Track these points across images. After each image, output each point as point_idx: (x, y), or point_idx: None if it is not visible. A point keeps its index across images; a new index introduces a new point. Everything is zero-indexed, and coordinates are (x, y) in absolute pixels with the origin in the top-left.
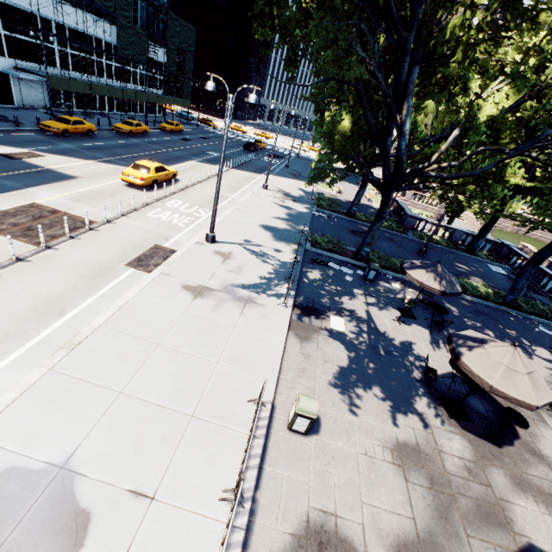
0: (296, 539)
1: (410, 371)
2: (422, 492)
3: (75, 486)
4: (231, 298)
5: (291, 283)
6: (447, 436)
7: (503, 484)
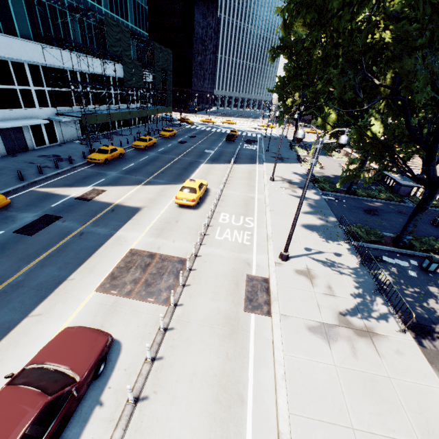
0: None
1: None
2: None
3: None
4: (355, 334)
5: (381, 296)
6: None
7: None
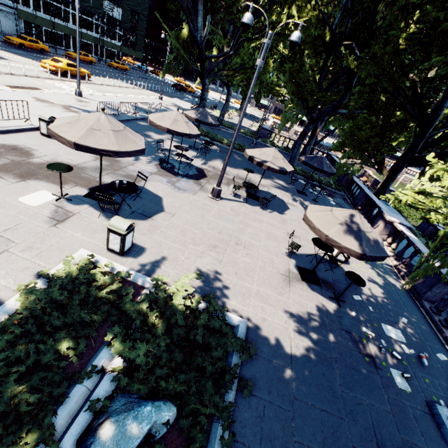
0: (3, 145)
1: (157, 153)
2: (98, 164)
3: None
4: (63, 108)
5: (118, 118)
6: (145, 165)
7: (157, 179)
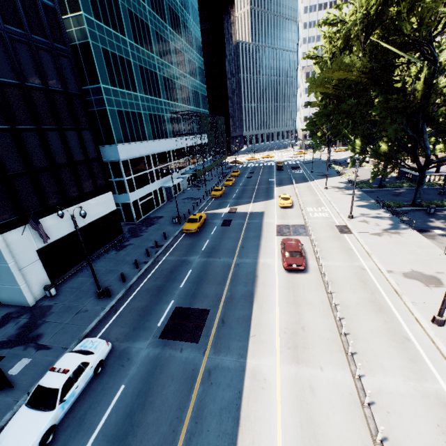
0: None
1: None
2: None
3: (422, 273)
4: (391, 233)
5: (403, 223)
6: None
7: None
